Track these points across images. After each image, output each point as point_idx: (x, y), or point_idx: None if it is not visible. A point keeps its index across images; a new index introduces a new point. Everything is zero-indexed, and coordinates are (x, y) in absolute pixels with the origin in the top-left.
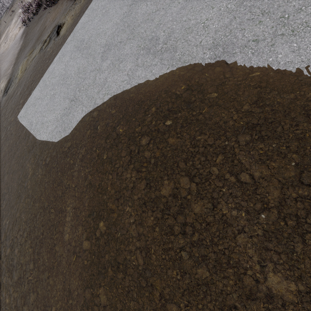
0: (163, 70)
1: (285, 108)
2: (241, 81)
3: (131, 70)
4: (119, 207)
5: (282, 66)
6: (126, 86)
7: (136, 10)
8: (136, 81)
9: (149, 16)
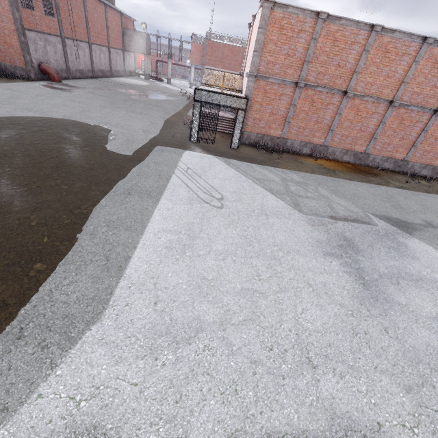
0: (35, 114)
1: (86, 125)
2: (73, 121)
3: (11, 111)
4: (1, 130)
5: (87, 122)
6: (6, 113)
7: (16, 100)
8: (15, 113)
9: (27, 103)
